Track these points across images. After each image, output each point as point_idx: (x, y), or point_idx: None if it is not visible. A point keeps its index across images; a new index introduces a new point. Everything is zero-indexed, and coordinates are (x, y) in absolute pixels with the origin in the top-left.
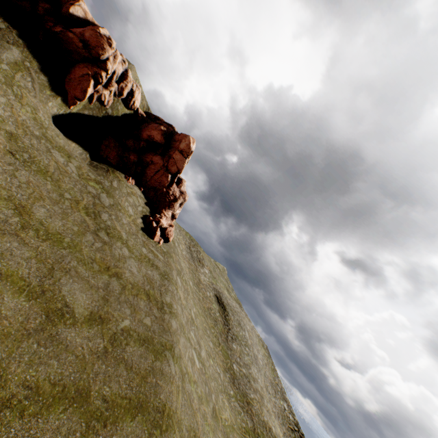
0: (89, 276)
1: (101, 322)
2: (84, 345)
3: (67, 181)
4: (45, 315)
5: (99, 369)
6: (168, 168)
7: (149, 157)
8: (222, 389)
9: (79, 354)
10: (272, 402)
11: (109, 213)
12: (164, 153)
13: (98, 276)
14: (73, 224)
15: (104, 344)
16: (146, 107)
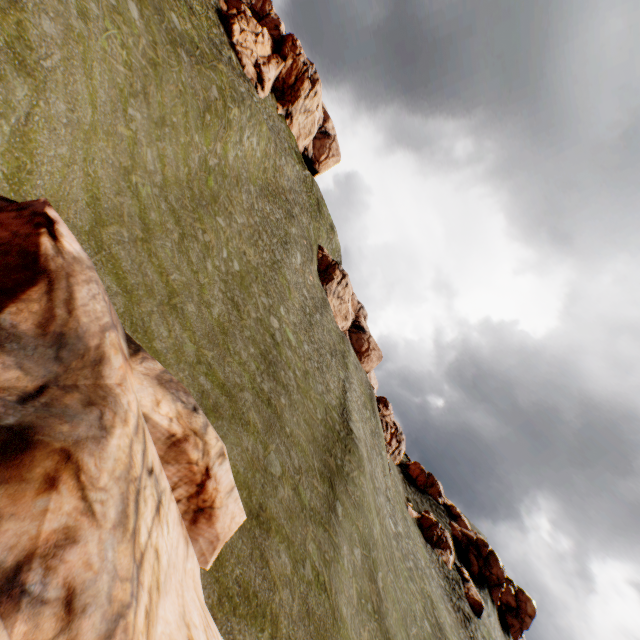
0: None
1: None
2: None
3: None
4: None
5: None
6: (521, 628)
7: (509, 619)
8: None
9: None
10: None
11: None
12: (516, 613)
13: None
14: None
15: None
16: None
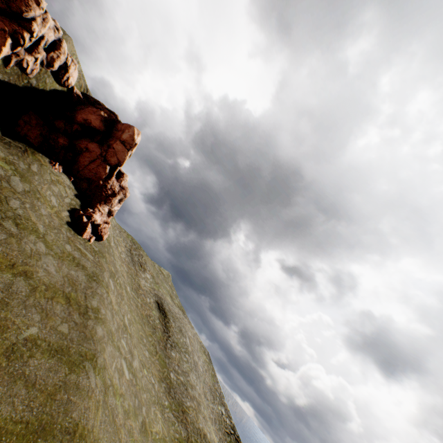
0: None
1: None
2: None
3: None
4: None
5: None
6: (106, 159)
7: (84, 143)
8: (156, 401)
9: None
10: (209, 409)
11: (21, 201)
12: (103, 141)
13: None
14: None
15: None
16: (84, 87)
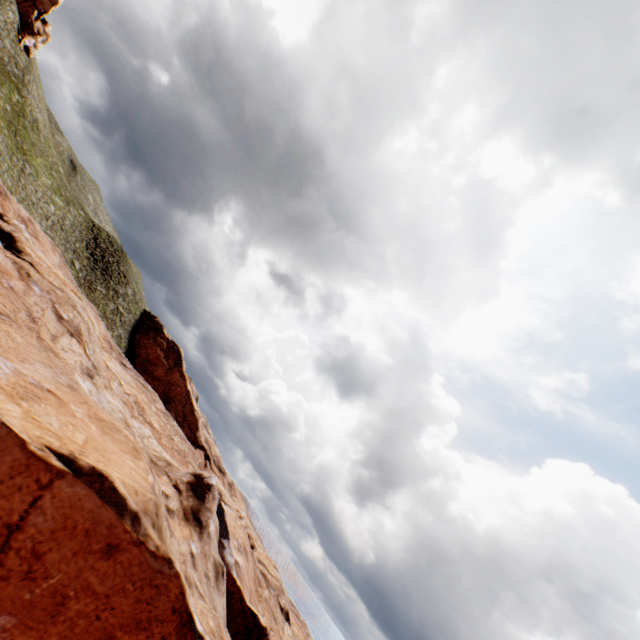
0: None
1: None
2: None
3: None
4: None
5: None
6: (36, 5)
7: None
8: None
9: None
10: None
11: None
12: None
13: None
14: None
15: None
16: None
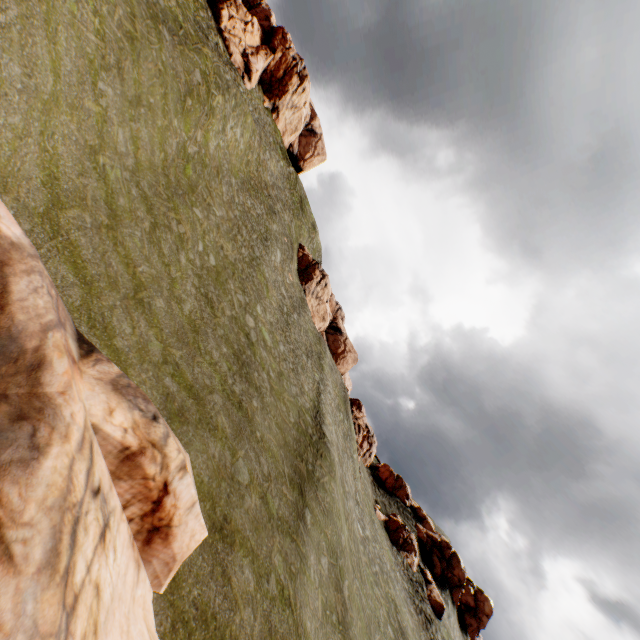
0: None
1: None
2: None
3: None
4: None
5: None
6: (478, 627)
7: (467, 618)
8: None
9: None
10: None
11: None
12: (474, 612)
13: None
14: None
15: None
16: None
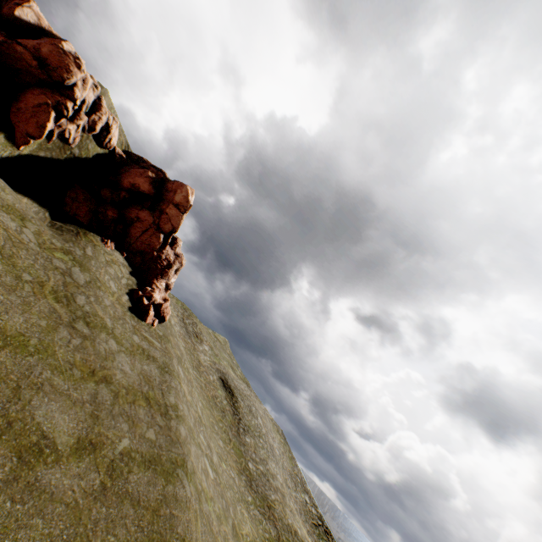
0: (70, 388)
1: (93, 449)
2: (75, 486)
3: (24, 256)
4: (16, 457)
5: (98, 514)
6: (159, 226)
7: (134, 212)
8: (239, 498)
9: (70, 501)
10: (292, 498)
11: (86, 295)
12: (154, 207)
13: (81, 386)
14: (39, 318)
15: (100, 479)
16: (125, 144)
